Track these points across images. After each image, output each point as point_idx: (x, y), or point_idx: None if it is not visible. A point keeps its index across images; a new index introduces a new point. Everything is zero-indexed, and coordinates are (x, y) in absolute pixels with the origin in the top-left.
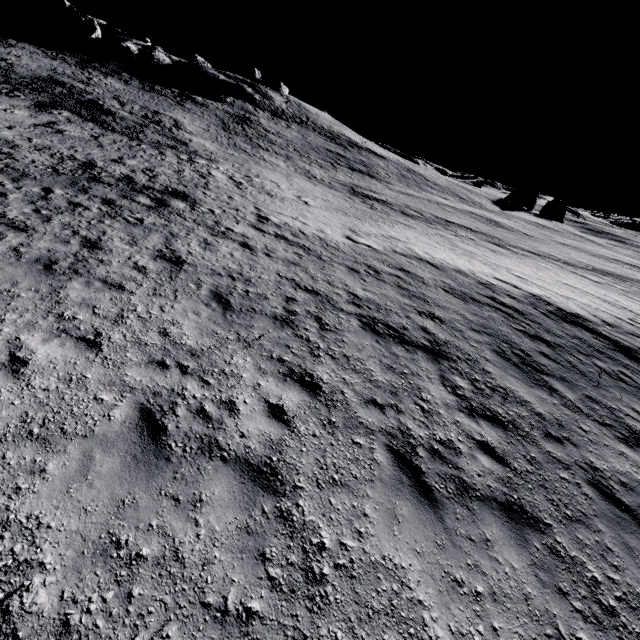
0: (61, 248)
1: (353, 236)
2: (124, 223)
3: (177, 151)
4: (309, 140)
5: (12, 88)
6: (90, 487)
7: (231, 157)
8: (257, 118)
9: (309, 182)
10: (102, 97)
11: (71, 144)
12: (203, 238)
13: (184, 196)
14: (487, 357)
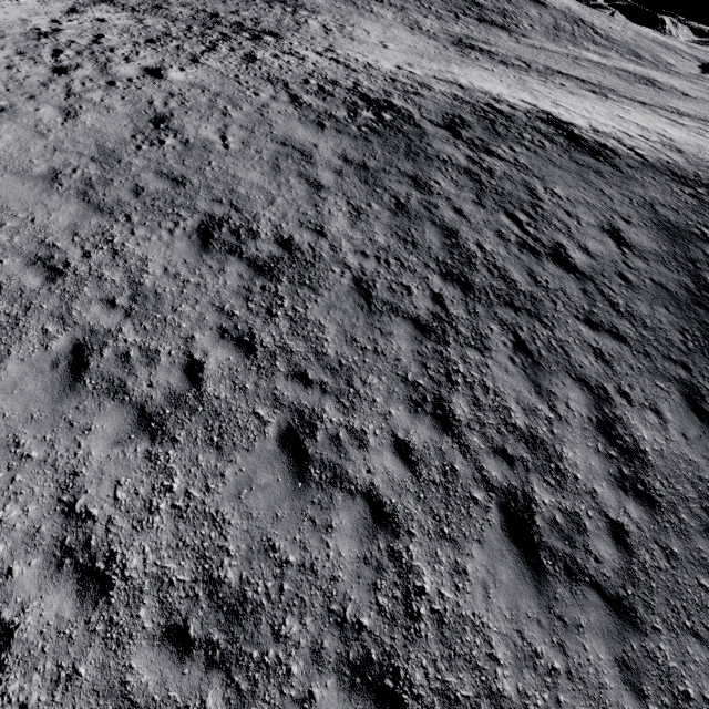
0: (196, 48)
1: (404, 67)
2: (230, 43)
3: (285, 5)
4: None
5: None
6: (204, 96)
7: (336, 10)
8: None
9: (408, 32)
10: None
11: (204, 2)
12: (275, 54)
13: (275, 35)
14: (424, 116)
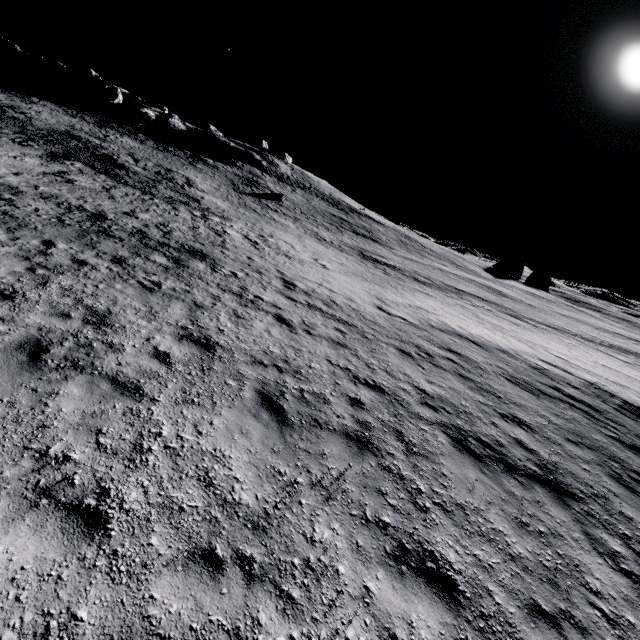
0: (57, 325)
1: (384, 306)
2: (139, 288)
3: (190, 207)
4: (313, 204)
5: (27, 138)
6: None
7: (243, 216)
8: (264, 181)
9: (320, 244)
10: (117, 153)
11: (81, 194)
12: (232, 309)
13: (202, 255)
14: (611, 488)
